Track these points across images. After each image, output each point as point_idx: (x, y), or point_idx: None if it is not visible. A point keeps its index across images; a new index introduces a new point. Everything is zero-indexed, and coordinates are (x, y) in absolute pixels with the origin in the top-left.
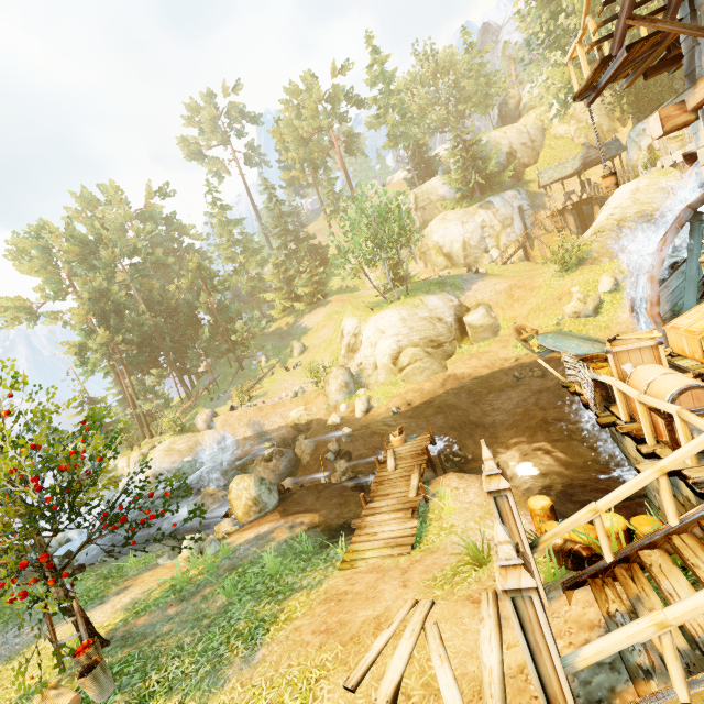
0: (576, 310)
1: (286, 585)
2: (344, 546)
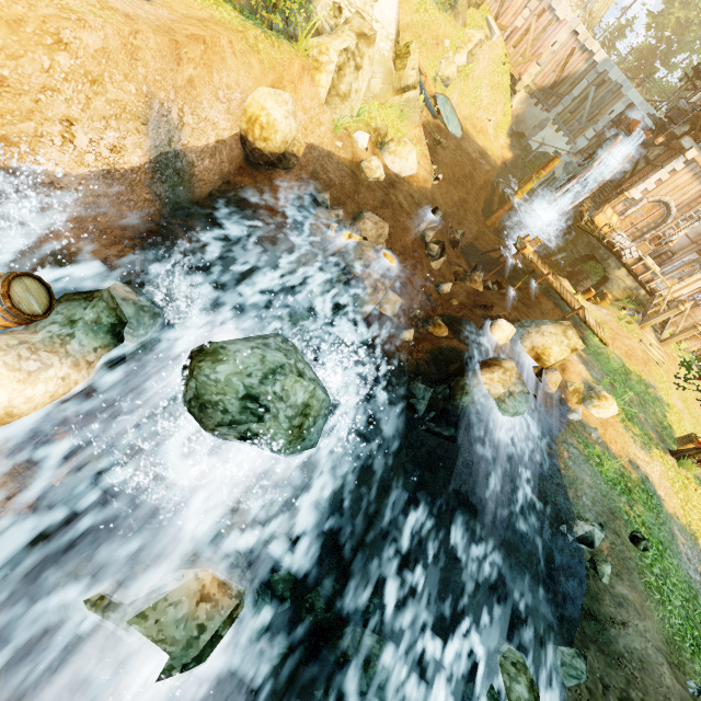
0: (450, 77)
1: (621, 367)
2: (589, 338)
